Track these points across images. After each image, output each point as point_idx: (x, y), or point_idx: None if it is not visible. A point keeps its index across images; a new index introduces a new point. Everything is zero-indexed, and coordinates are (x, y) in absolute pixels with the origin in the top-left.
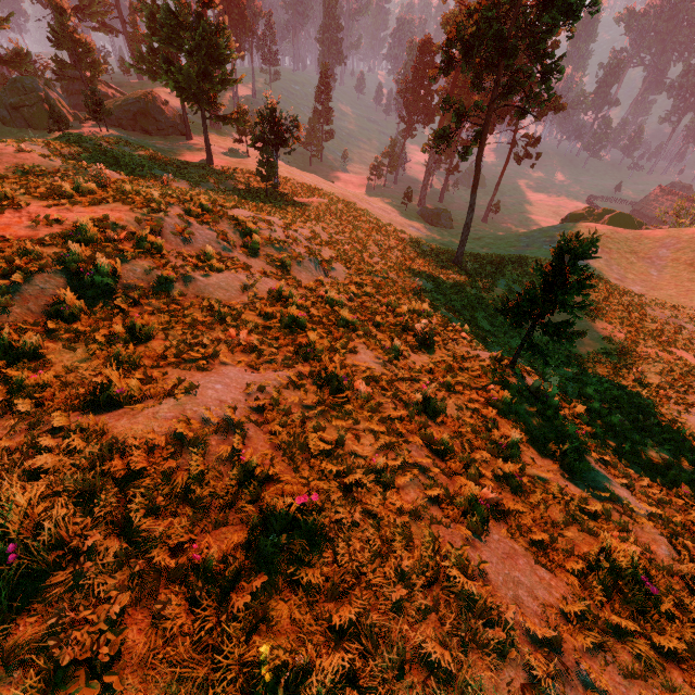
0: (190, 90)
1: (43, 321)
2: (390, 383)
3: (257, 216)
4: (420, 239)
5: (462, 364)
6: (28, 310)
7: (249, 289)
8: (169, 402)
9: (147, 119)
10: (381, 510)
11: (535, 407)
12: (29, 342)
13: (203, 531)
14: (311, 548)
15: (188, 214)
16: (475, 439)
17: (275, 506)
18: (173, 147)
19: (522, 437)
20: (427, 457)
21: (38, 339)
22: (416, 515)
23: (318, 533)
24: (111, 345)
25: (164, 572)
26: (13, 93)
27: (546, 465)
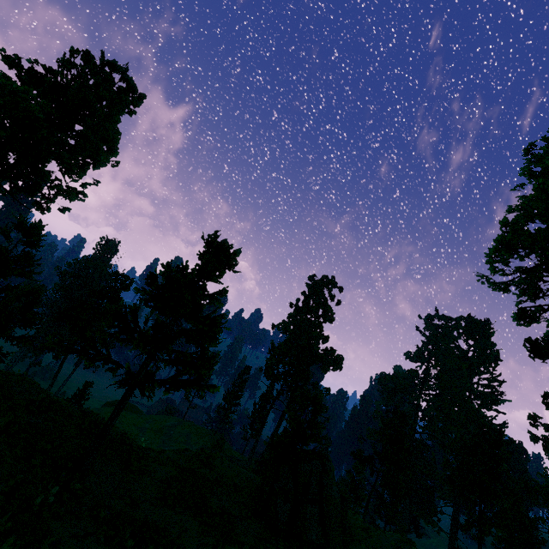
0: None
1: None
2: None
3: None
4: None
5: None
6: None
7: None
8: None
9: None
10: None
11: None
12: None
13: None
14: None
15: None
16: None
17: None
18: None
19: None
20: None
21: None
22: None
23: None
24: None
25: None
26: None
27: None
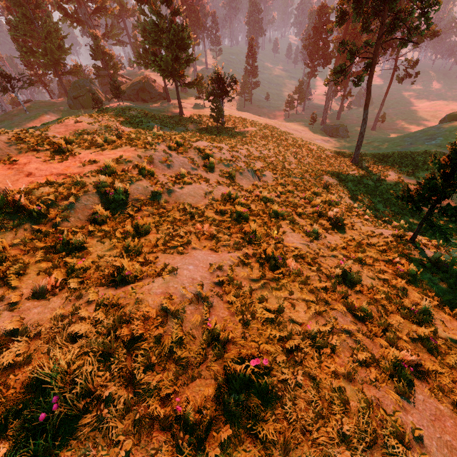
0: (168, 70)
1: (87, 225)
2: (313, 260)
3: (212, 145)
4: (324, 148)
5: (368, 241)
6: (78, 218)
7: (208, 194)
8: (159, 281)
9: (144, 93)
10: (319, 372)
11: (438, 276)
12: (78, 240)
13: (183, 383)
14: (264, 405)
15: (169, 148)
16: (388, 305)
17: (234, 367)
18: (159, 107)
19: (430, 302)
20: (350, 322)
21: (83, 237)
22: (349, 378)
23: (269, 391)
24: (124, 239)
25: (156, 418)
26: (74, 90)
27: (456, 327)
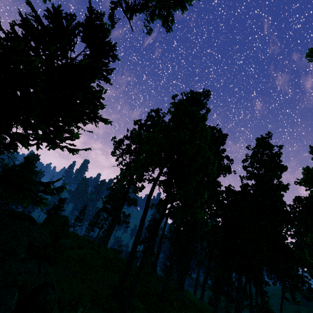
0: None
1: None
2: None
3: None
4: None
5: None
6: None
7: None
8: None
9: None
10: None
11: None
12: None
13: None
14: None
15: None
16: None
17: None
18: None
19: None
20: None
21: None
22: None
23: None
24: None
25: None
26: None
27: None
